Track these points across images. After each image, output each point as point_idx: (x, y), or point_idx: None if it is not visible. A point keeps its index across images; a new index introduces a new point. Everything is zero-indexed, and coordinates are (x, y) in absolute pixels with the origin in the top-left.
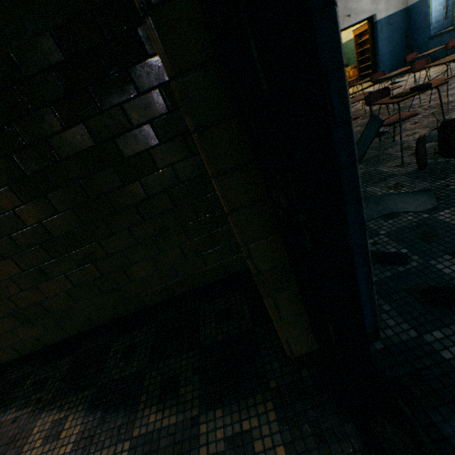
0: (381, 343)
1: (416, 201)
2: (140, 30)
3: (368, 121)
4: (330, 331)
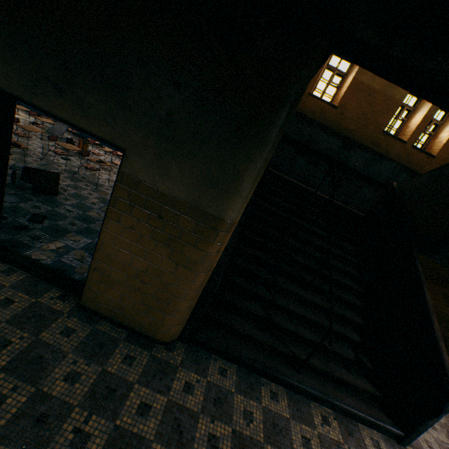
0: (0, 240)
1: (11, 198)
2: None
3: None
4: None
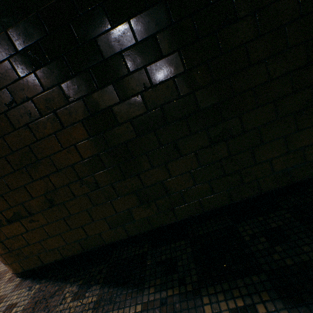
0: None
1: None
2: None
3: None
4: None
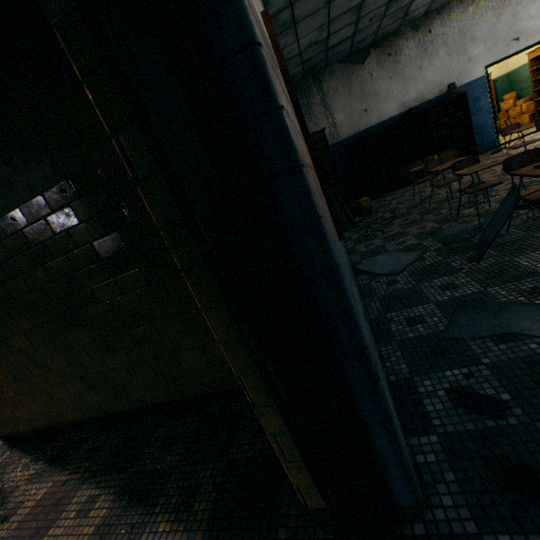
0: (424, 525)
1: None
2: None
3: (507, 192)
4: (330, 495)
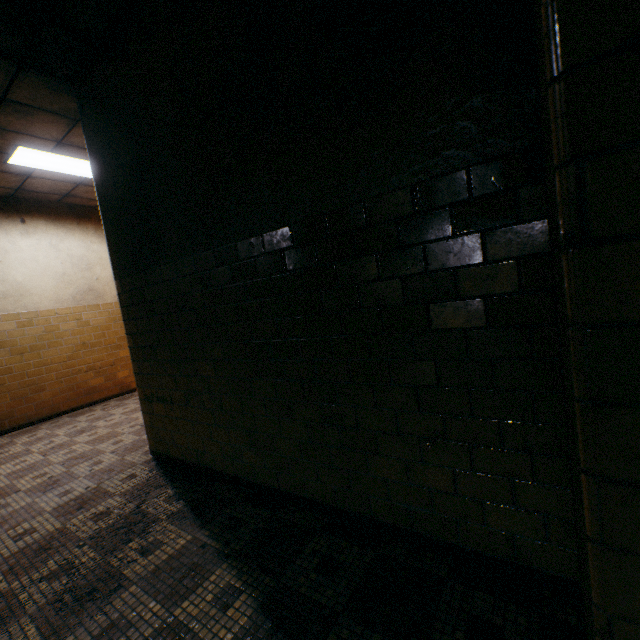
0: None
1: None
2: (521, 191)
3: None
4: None
